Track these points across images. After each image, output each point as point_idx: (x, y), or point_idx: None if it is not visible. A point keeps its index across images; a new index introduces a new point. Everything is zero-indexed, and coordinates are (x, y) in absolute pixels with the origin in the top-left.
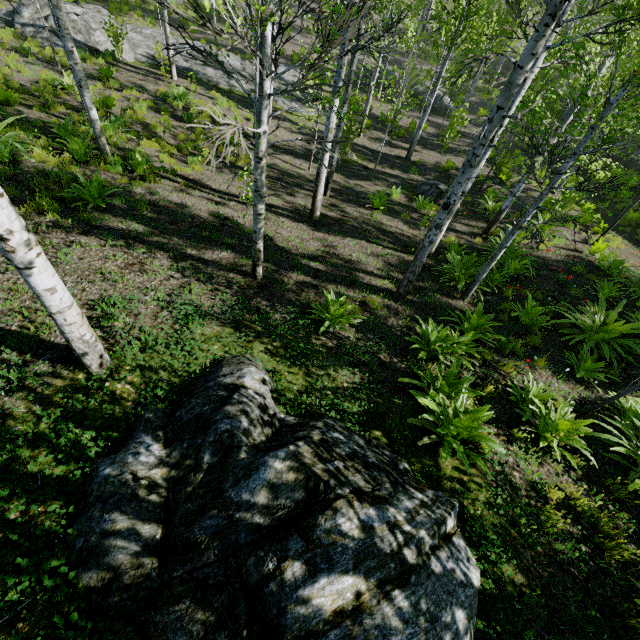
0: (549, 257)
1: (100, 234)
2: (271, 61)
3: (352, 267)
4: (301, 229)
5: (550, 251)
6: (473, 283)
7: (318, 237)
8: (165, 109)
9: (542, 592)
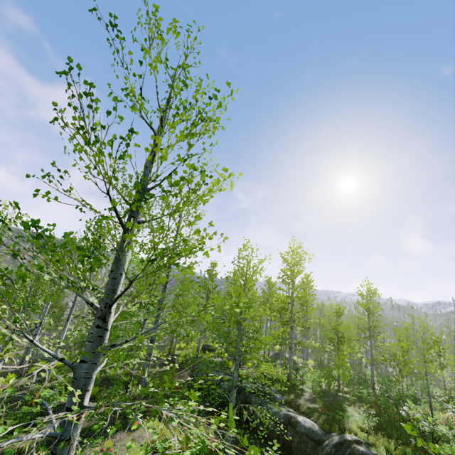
0: None
1: None
2: None
3: None
4: None
5: None
6: None
7: None
8: None
9: None
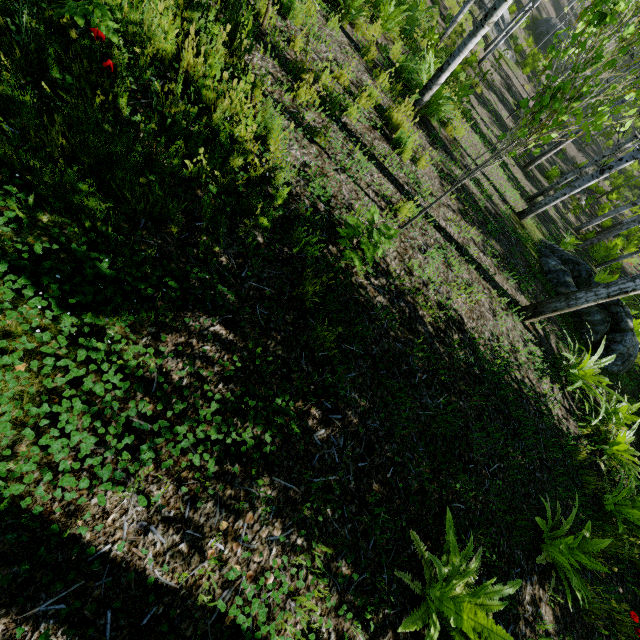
0: (627, 268)
1: (474, 131)
2: (531, 1)
3: (552, 218)
4: (521, 174)
5: (628, 265)
6: (612, 261)
7: (529, 186)
8: (437, 1)
9: (634, 373)
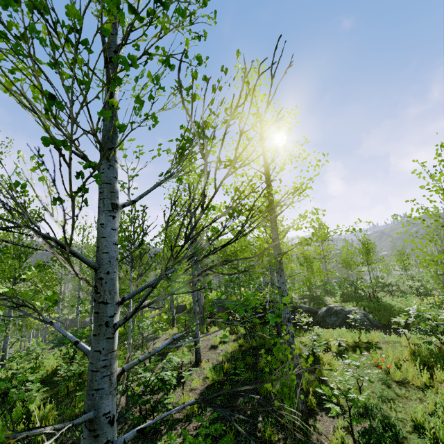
0: None
1: None
2: None
3: None
4: None
5: None
6: None
7: None
8: None
9: None
